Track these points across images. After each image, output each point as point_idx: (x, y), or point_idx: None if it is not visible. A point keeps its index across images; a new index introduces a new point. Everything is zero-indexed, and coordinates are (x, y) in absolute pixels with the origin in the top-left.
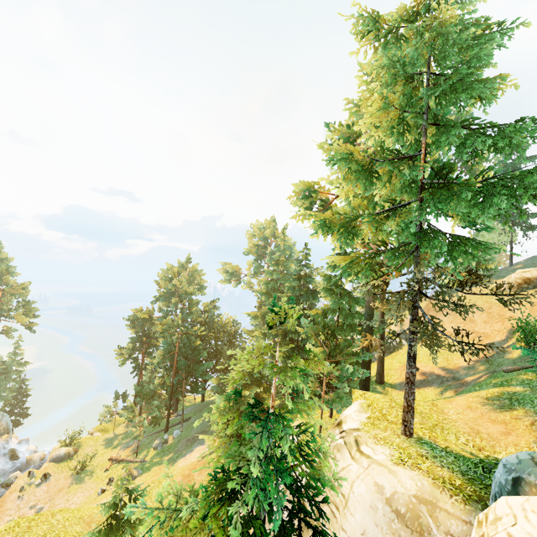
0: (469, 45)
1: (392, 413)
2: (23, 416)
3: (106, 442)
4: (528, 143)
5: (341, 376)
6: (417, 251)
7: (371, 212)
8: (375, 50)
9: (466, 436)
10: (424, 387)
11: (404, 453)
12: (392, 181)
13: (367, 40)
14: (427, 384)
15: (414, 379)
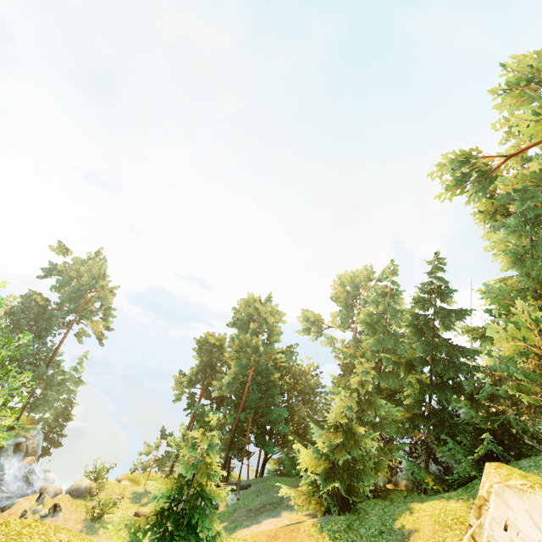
0: None
1: None
2: (55, 445)
3: (134, 496)
4: None
5: None
6: None
7: None
8: None
9: None
10: None
11: None
12: None
13: None
14: None
15: None
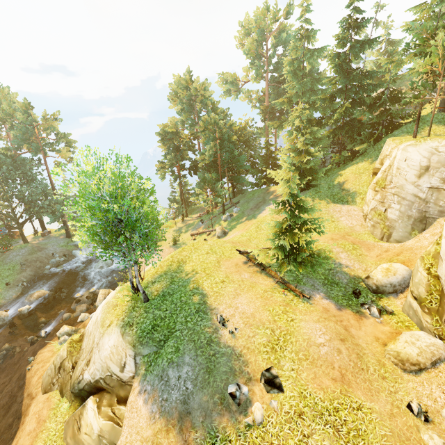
0: None
1: None
2: None
3: (176, 232)
4: None
5: None
6: None
7: None
8: None
9: None
10: None
11: None
12: None
13: None
14: None
15: None
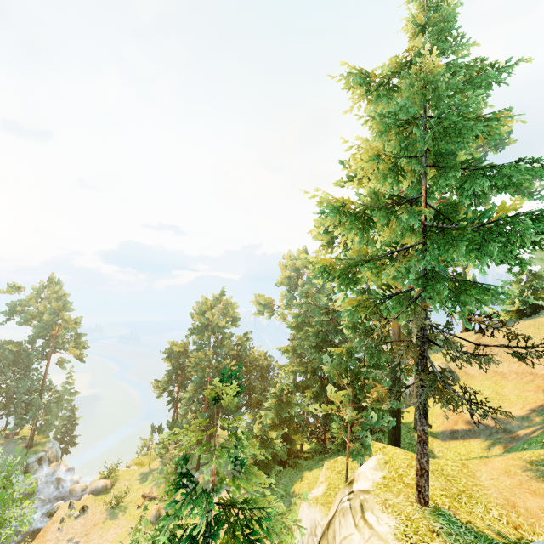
0: (463, 88)
1: (409, 474)
2: (71, 444)
3: (142, 477)
4: (532, 182)
5: (365, 423)
6: (422, 296)
7: (373, 256)
8: (369, 101)
9: (499, 509)
10: (469, 438)
11: (411, 526)
12: (392, 225)
13: (360, 93)
14: (473, 435)
15: (426, 438)
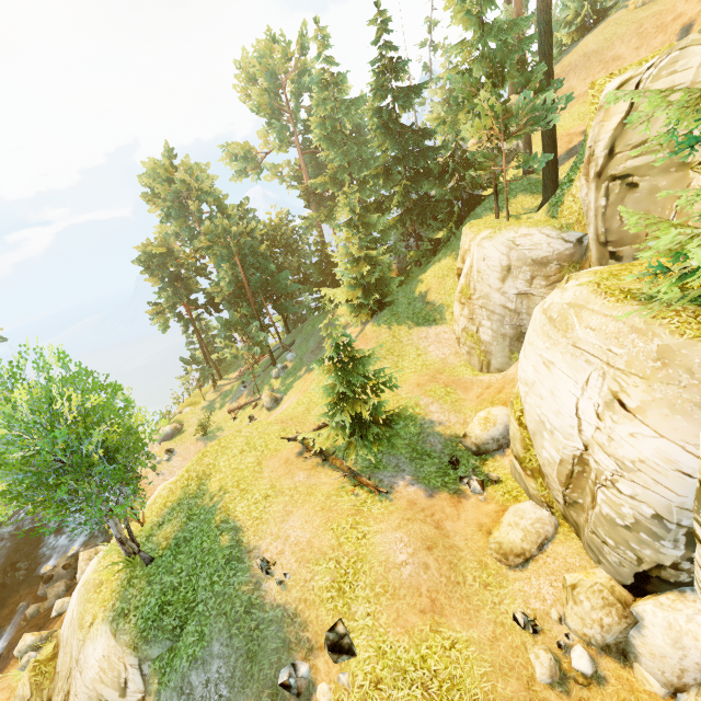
0: None
1: None
2: None
3: (206, 410)
4: None
5: (534, 119)
6: None
7: None
8: None
9: None
10: None
11: None
12: None
13: None
14: None
15: None
